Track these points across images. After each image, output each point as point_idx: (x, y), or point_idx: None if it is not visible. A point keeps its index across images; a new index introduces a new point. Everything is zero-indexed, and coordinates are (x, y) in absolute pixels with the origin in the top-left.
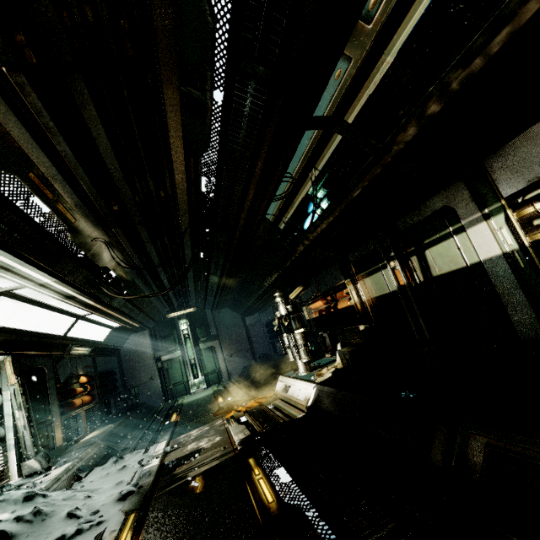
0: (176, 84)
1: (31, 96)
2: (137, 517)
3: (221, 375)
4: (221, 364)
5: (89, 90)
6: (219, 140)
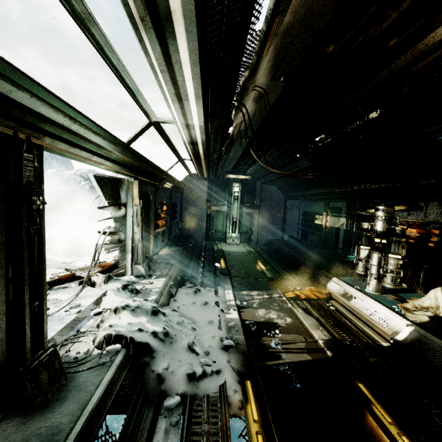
0: None
1: None
2: (256, 391)
3: (251, 238)
4: (254, 229)
5: None
6: None
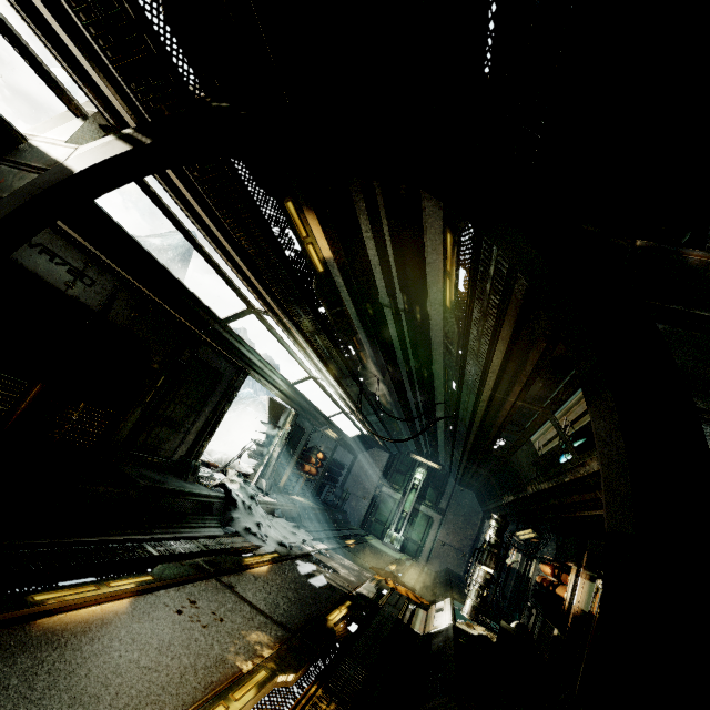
0: (442, 336)
1: None
2: (278, 557)
3: (420, 553)
4: (428, 542)
5: (394, 322)
6: (459, 374)
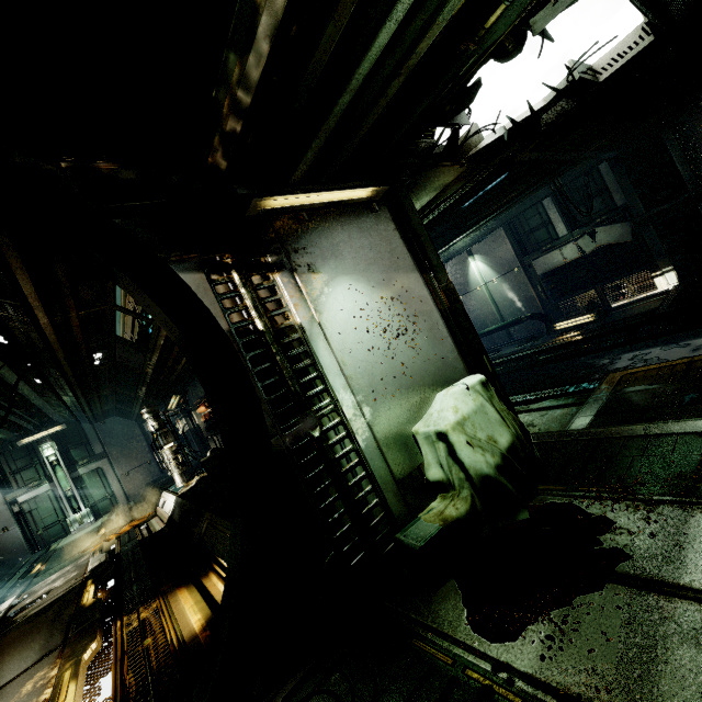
0: None
1: None
2: None
3: (116, 500)
4: (114, 486)
5: None
6: None
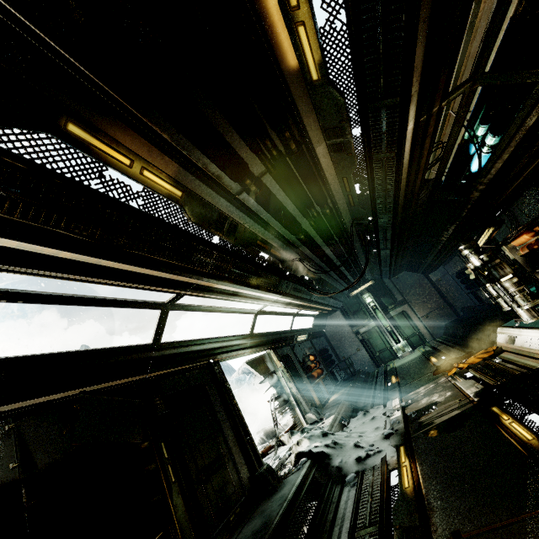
0: (323, 143)
1: (248, 201)
2: (406, 449)
3: (423, 337)
4: (418, 326)
5: (277, 181)
6: (365, 158)
